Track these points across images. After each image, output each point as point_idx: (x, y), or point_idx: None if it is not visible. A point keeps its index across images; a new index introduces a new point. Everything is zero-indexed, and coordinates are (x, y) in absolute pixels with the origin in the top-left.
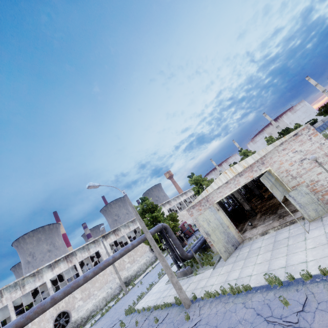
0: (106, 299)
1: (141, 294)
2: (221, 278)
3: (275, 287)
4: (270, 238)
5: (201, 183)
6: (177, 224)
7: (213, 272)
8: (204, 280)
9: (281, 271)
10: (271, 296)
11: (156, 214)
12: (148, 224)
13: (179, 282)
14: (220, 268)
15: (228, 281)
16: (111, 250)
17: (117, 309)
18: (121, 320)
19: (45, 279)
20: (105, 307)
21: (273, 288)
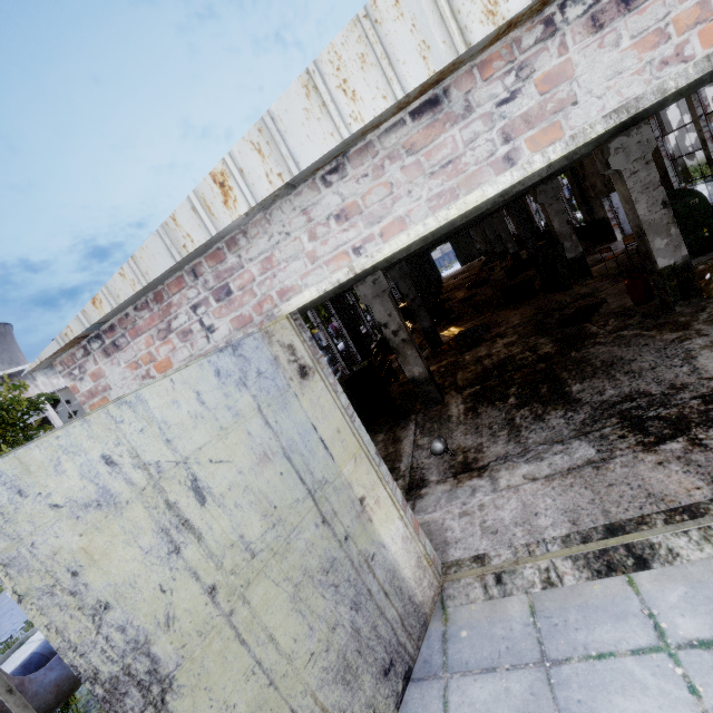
0: None
1: None
2: None
3: None
4: None
5: None
6: None
7: None
8: None
9: None
10: None
11: None
12: None
13: None
14: None
15: None
16: None
17: None
18: None
19: None
20: None
21: None
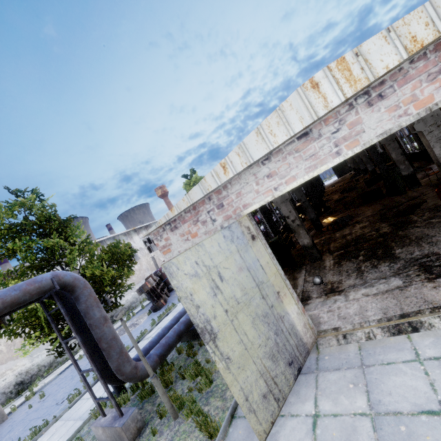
0: None
1: None
2: None
3: None
4: None
5: None
6: (124, 274)
7: None
8: None
9: None
10: None
11: (55, 243)
12: (20, 272)
13: None
14: None
15: None
16: None
17: None
18: None
19: None
20: None
21: None
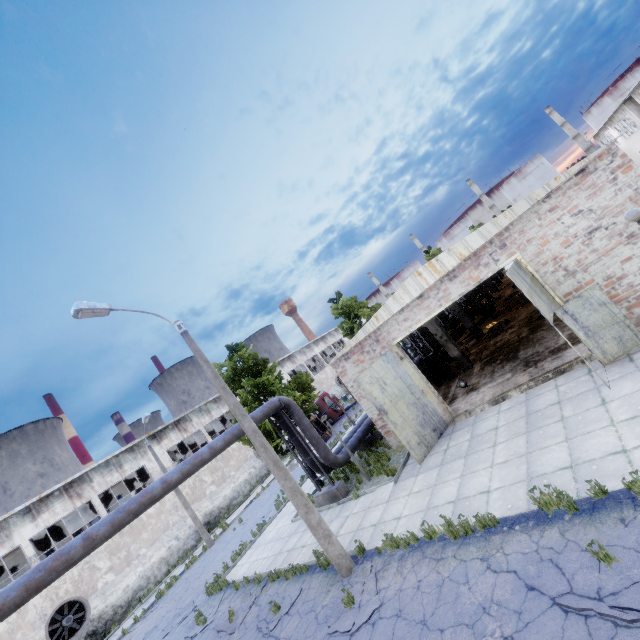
0: (169, 561)
1: (240, 546)
2: (416, 502)
3: (560, 515)
4: (515, 408)
5: (356, 313)
6: (311, 397)
7: (396, 490)
8: (378, 508)
9: (564, 478)
10: (556, 540)
11: (265, 379)
12: (249, 401)
13: (324, 522)
14: (410, 479)
15: (435, 507)
16: (172, 462)
17: (190, 582)
18: (198, 610)
19: (18, 539)
20: (167, 578)
21: (556, 519)
